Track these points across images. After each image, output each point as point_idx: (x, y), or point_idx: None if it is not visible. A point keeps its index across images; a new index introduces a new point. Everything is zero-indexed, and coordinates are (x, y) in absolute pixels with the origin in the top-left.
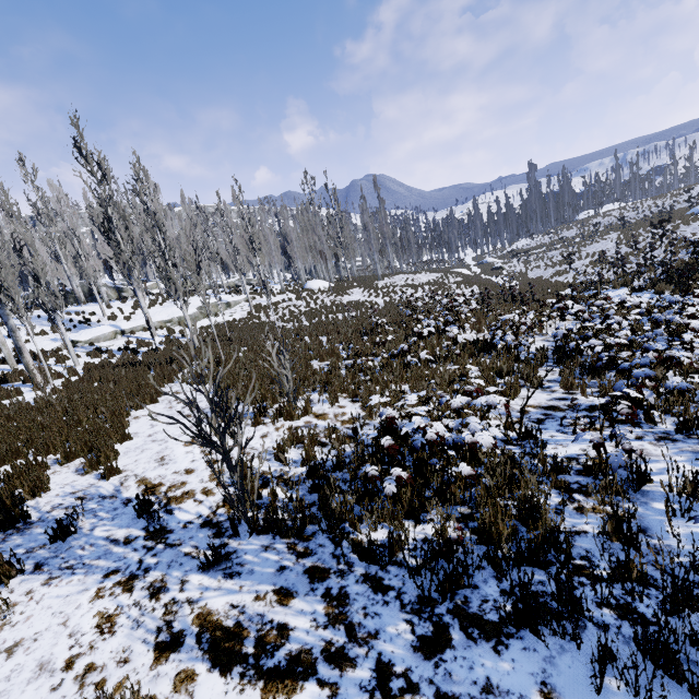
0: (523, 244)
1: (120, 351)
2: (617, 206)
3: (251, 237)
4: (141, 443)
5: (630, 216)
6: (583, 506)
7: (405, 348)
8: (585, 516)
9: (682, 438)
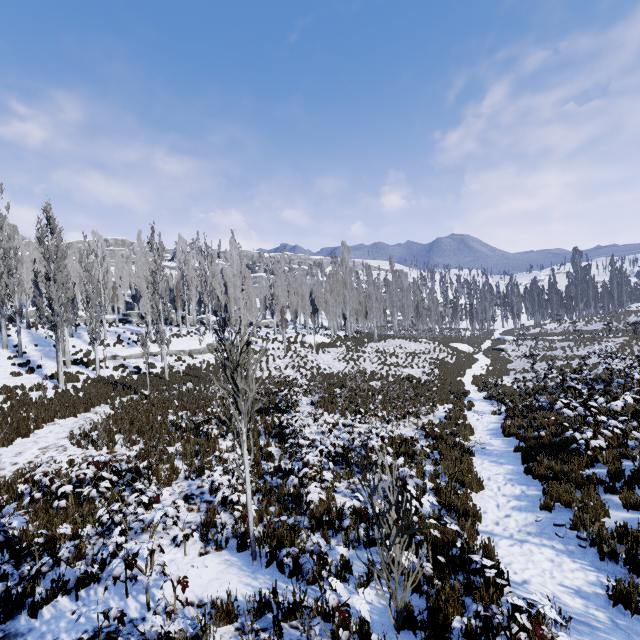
0: (553, 326)
1: (134, 368)
2: None
3: (273, 295)
4: (29, 441)
5: None
6: (86, 541)
7: (198, 421)
8: (62, 542)
9: (199, 530)
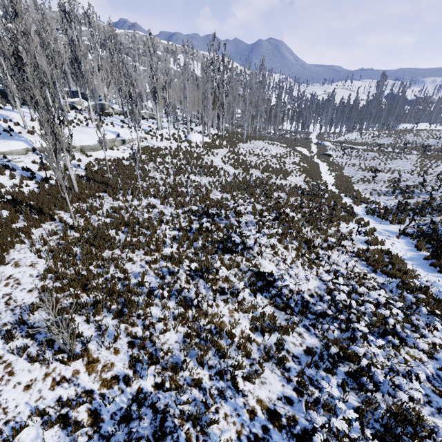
0: (354, 137)
1: (24, 170)
2: (428, 127)
3: (155, 86)
4: None
5: (432, 142)
6: None
7: (192, 298)
8: None
9: None
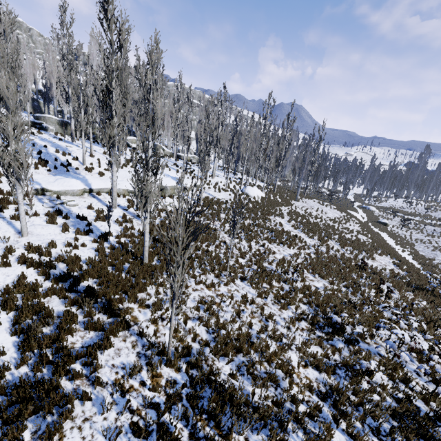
0: (398, 204)
1: (78, 218)
2: None
3: (218, 135)
4: None
5: None
6: None
7: None
8: None
9: None
